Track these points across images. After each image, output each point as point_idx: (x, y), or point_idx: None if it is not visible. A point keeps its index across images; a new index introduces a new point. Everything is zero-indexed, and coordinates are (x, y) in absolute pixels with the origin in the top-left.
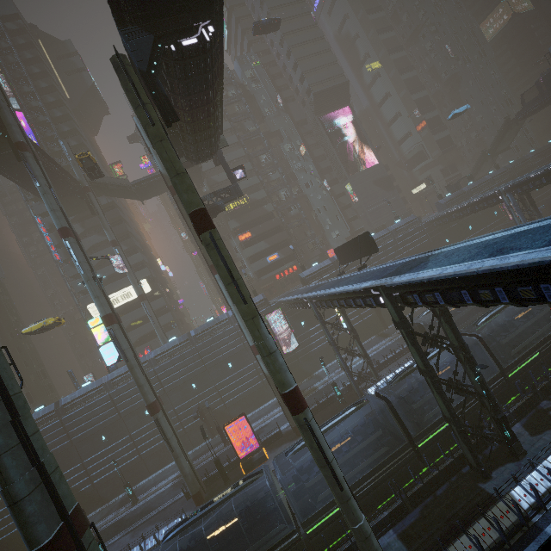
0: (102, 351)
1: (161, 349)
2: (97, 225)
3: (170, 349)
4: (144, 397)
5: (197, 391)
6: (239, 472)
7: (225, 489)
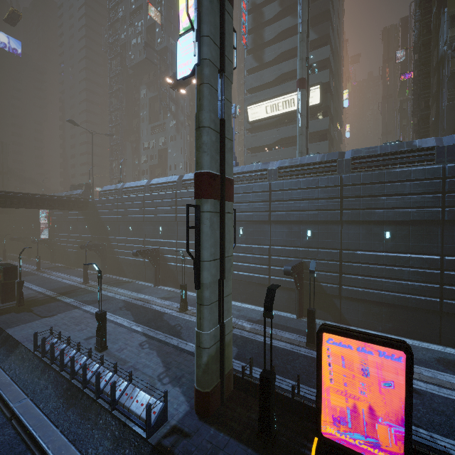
0: (179, 47)
1: (290, 162)
2: (296, 5)
3: (302, 164)
4: (196, 153)
5: (309, 243)
6: (302, 443)
7: (252, 449)
